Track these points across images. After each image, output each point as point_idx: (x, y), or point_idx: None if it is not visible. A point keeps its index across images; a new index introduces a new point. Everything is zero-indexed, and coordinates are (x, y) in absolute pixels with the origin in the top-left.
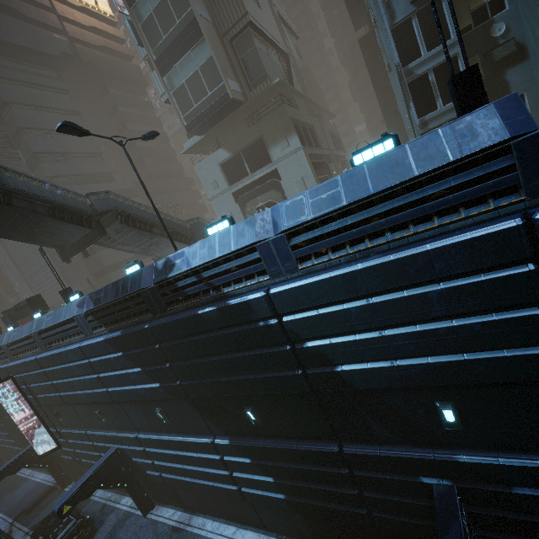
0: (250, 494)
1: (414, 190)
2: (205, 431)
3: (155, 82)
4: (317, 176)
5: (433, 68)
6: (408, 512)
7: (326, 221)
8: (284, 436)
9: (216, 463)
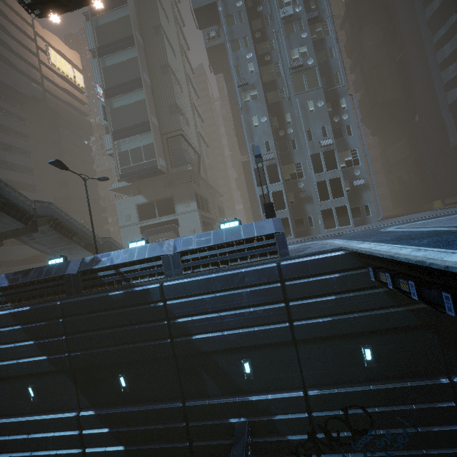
0: None
1: (242, 245)
2: (73, 405)
3: (106, 141)
4: (204, 230)
5: (272, 192)
6: (219, 454)
7: (202, 250)
8: (144, 400)
9: (73, 440)
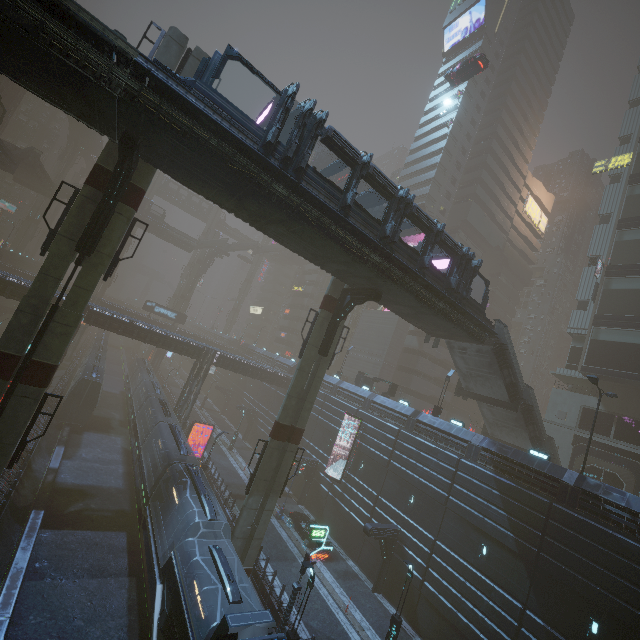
0: None
1: None
2: (519, 596)
3: (572, 317)
4: None
5: None
6: None
7: None
8: None
9: (508, 625)
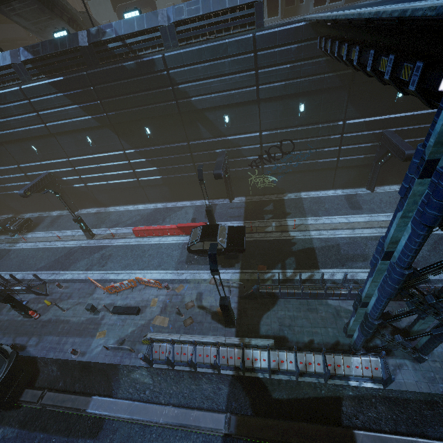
0: (143, 181)
1: (226, 15)
2: (119, 148)
3: None
4: None
5: None
6: (210, 168)
7: (193, 21)
8: (164, 142)
9: (126, 166)
